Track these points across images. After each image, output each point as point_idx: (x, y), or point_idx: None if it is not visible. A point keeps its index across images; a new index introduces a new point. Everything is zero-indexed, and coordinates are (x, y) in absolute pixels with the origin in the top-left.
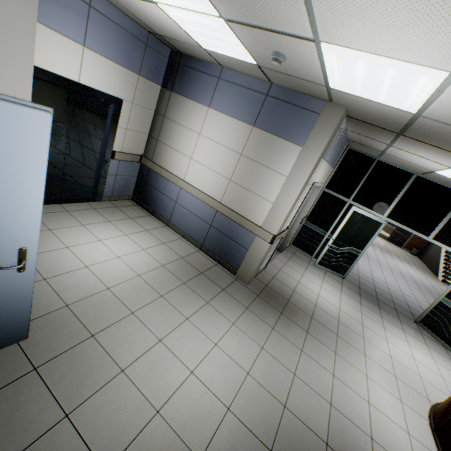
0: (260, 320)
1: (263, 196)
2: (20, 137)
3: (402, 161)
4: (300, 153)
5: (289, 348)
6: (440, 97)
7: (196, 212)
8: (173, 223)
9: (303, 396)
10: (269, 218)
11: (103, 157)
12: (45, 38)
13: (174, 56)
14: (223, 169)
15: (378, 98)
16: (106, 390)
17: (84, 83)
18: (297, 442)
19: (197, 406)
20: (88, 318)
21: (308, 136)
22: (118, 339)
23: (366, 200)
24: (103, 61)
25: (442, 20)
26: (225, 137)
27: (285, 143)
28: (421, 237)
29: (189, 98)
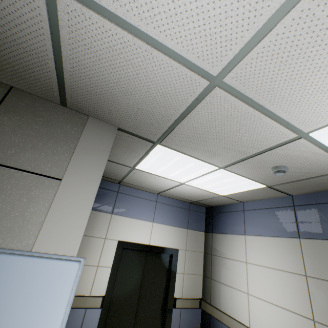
0: None
1: None
2: (46, 292)
3: None
4: None
5: None
6: None
7: None
8: None
9: None
10: None
11: (166, 306)
12: (133, 224)
13: (208, 209)
14: (292, 302)
15: None
16: None
17: (152, 244)
18: None
19: None
20: None
21: None
22: None
23: None
24: (164, 227)
25: None
26: (273, 258)
27: None
28: None
29: (226, 233)
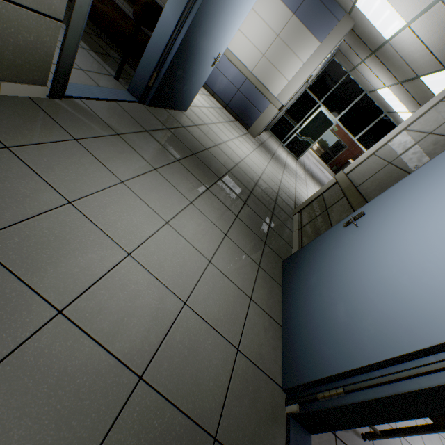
0: (265, 155)
1: (283, 75)
2: None
3: (363, 78)
4: (318, 48)
5: (278, 169)
6: (399, 34)
7: (228, 76)
8: (205, 82)
9: (286, 183)
10: (283, 92)
11: None
12: None
13: None
14: (260, 44)
15: (376, 24)
16: (223, 145)
17: None
18: (286, 191)
19: (253, 166)
20: (199, 116)
21: (327, 36)
22: (215, 131)
23: (330, 105)
24: None
25: (411, 1)
26: (269, 16)
27: (311, 37)
28: (342, 159)
29: None
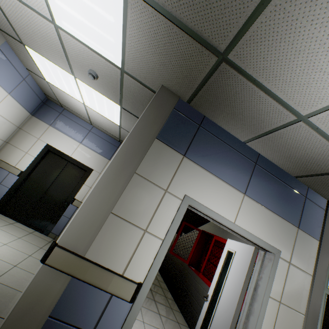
0: None
1: None
2: None
3: None
4: None
5: None
6: None
7: None
8: None
9: None
10: None
11: (66, 200)
12: (63, 138)
13: None
14: None
15: (111, 22)
16: None
17: (73, 157)
18: None
19: None
20: None
21: None
22: None
23: None
24: (89, 150)
25: None
26: None
27: None
28: None
29: None
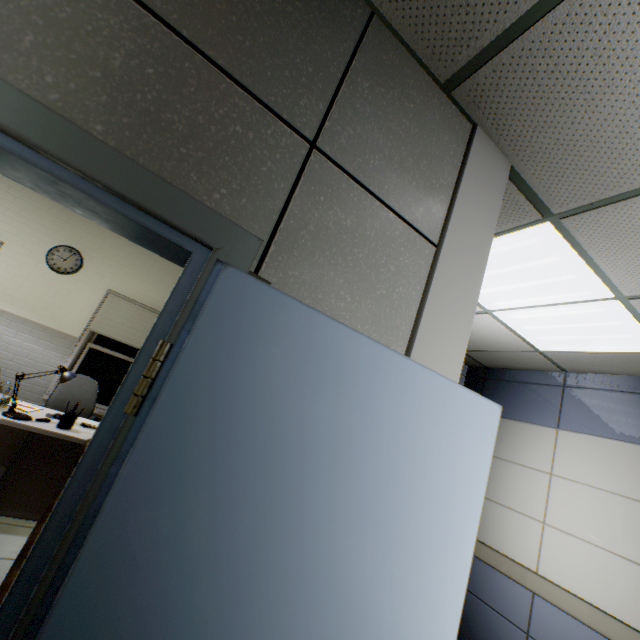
0: None
1: None
2: (464, 443)
3: None
4: None
5: None
6: None
7: None
8: None
9: None
10: None
11: None
12: None
13: (474, 371)
14: None
15: None
16: None
17: None
18: None
19: None
20: None
21: None
22: None
23: None
24: None
25: None
26: (616, 477)
27: None
28: None
29: (511, 418)
